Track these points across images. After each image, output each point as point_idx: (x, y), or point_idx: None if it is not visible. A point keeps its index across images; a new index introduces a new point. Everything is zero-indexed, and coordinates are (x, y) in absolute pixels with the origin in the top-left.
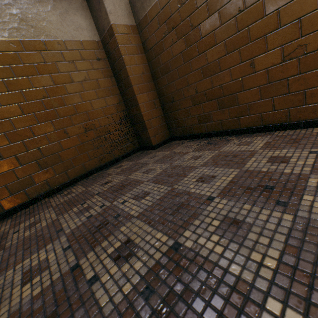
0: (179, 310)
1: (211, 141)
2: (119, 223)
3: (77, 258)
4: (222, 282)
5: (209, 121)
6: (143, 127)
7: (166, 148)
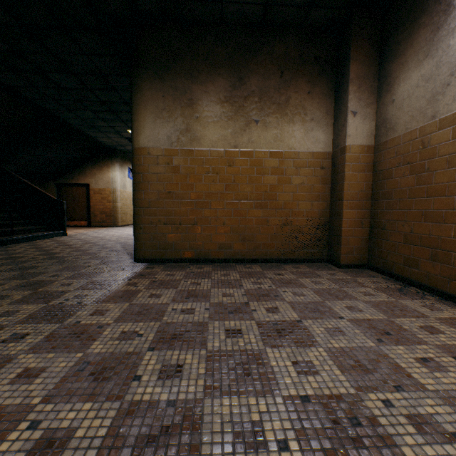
0: (284, 333)
1: (405, 289)
2: (276, 299)
3: (248, 300)
4: (308, 338)
5: (415, 268)
6: (338, 241)
7: (352, 272)
